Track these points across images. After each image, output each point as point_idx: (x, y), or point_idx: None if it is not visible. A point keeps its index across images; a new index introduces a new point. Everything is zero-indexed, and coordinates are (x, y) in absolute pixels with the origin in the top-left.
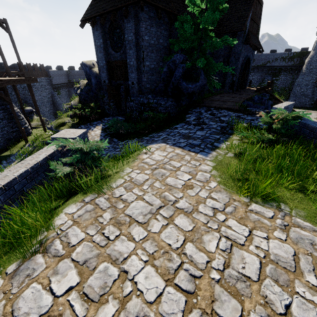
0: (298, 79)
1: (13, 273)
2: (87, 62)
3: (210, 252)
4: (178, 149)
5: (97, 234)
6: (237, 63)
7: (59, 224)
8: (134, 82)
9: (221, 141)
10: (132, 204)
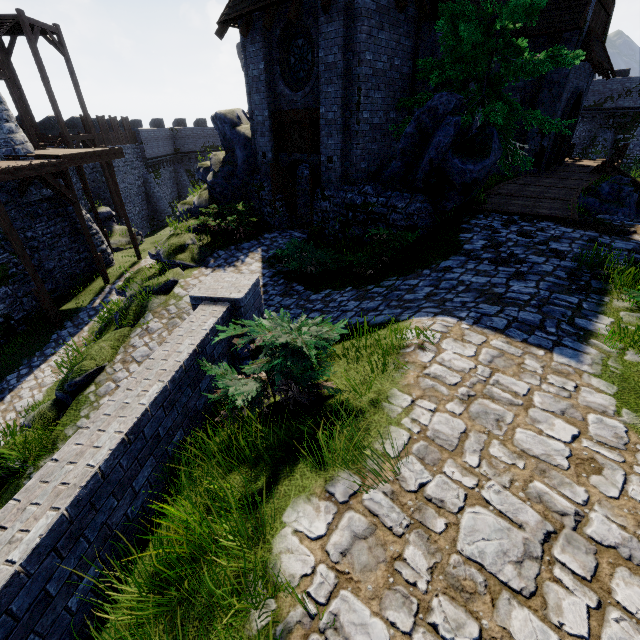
0: None
1: None
2: (226, 113)
3: None
4: (495, 338)
5: (418, 627)
6: (554, 106)
7: (298, 573)
8: (333, 157)
9: (589, 313)
10: (465, 520)
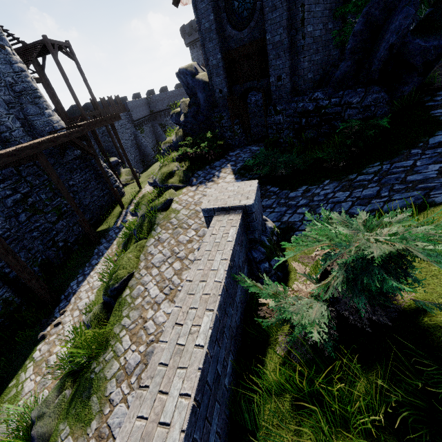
0: None
1: None
2: (186, 67)
3: None
4: None
5: None
6: None
7: None
8: (282, 75)
9: None
10: None
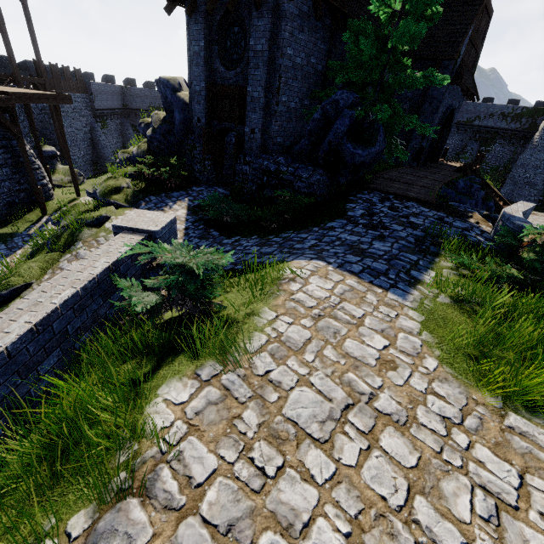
0: (523, 155)
1: (83, 539)
2: (169, 79)
3: (462, 522)
4: (350, 278)
5: (240, 459)
6: (433, 116)
7: (160, 426)
8: (255, 130)
9: (422, 268)
10: (293, 395)
